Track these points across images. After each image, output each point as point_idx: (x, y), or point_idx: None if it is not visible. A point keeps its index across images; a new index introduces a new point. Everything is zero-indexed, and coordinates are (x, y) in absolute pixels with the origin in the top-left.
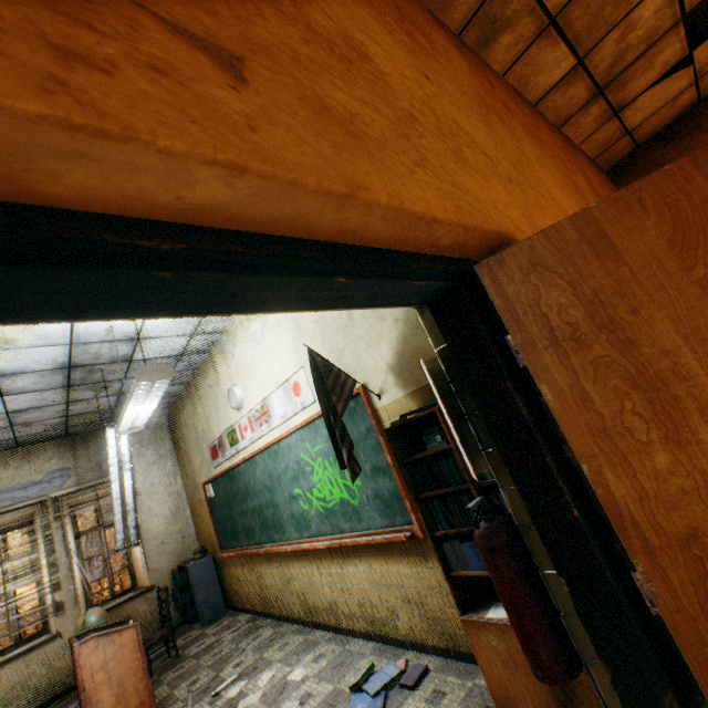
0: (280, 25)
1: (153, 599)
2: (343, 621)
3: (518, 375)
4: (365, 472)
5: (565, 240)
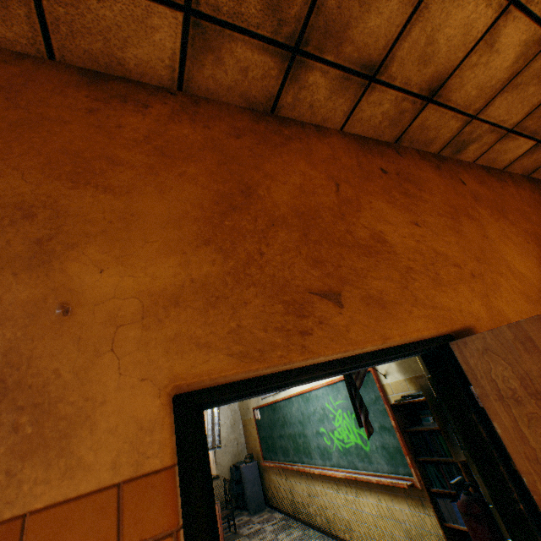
0: (349, 257)
1: (218, 484)
2: (356, 539)
3: (479, 410)
4: (374, 428)
5: (505, 338)
